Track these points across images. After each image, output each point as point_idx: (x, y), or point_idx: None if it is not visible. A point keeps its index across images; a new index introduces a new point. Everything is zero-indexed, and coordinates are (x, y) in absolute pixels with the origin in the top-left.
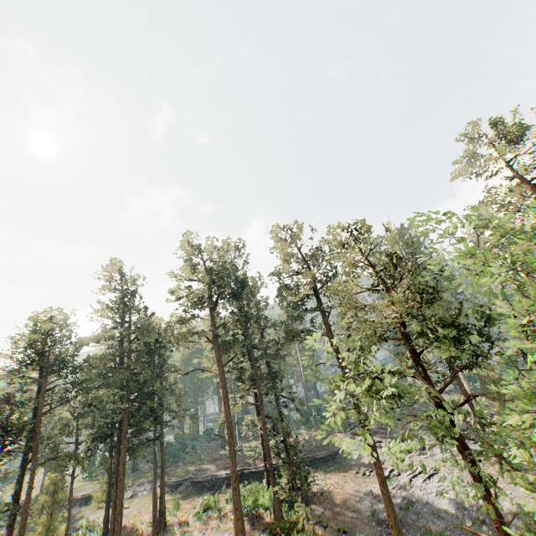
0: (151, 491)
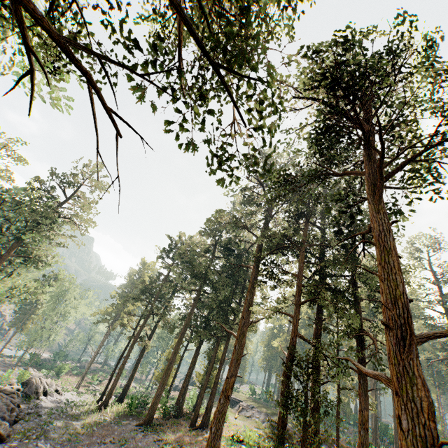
0: (260, 420)
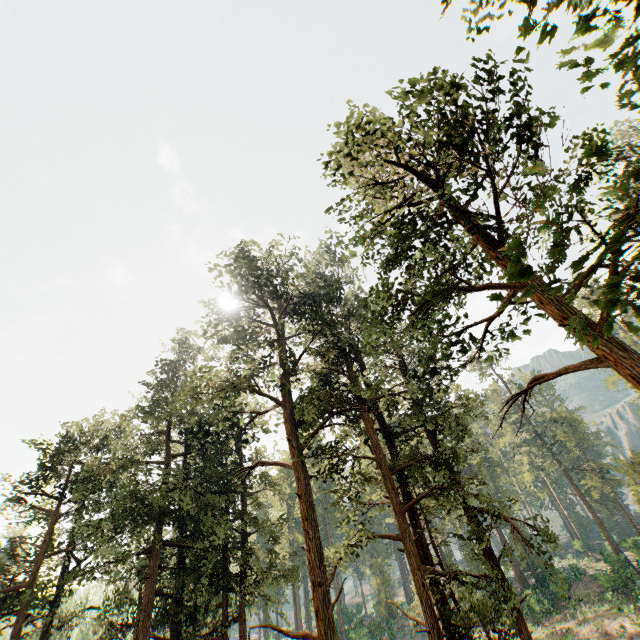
0: None
